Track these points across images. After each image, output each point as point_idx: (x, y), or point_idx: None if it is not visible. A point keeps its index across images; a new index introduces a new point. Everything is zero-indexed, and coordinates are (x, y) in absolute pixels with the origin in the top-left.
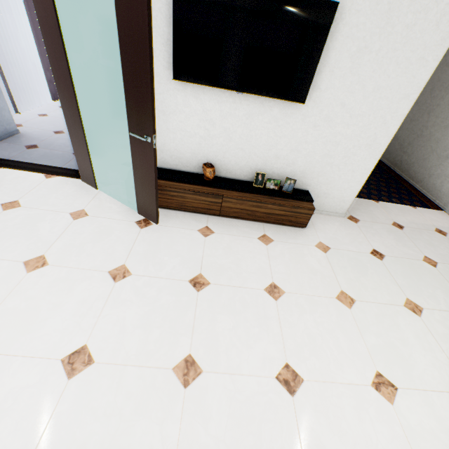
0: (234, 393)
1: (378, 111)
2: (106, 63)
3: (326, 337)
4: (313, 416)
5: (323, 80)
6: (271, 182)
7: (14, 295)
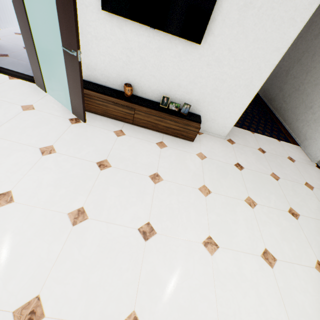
0: (106, 233)
1: (255, 59)
2: None
3: (182, 211)
4: (156, 254)
5: (217, 27)
6: (173, 105)
7: None
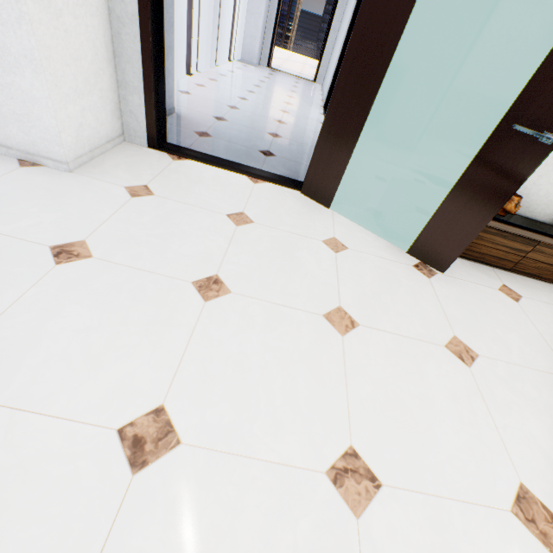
0: None
1: None
2: (449, 6)
3: None
4: None
5: None
6: None
7: (353, 375)
